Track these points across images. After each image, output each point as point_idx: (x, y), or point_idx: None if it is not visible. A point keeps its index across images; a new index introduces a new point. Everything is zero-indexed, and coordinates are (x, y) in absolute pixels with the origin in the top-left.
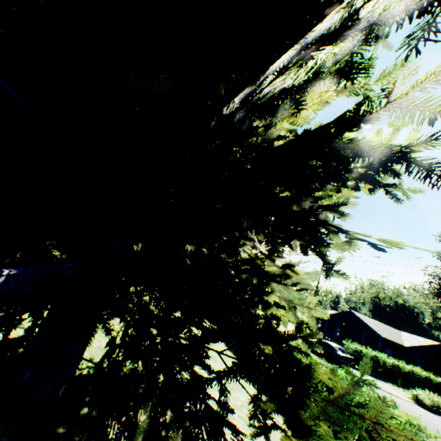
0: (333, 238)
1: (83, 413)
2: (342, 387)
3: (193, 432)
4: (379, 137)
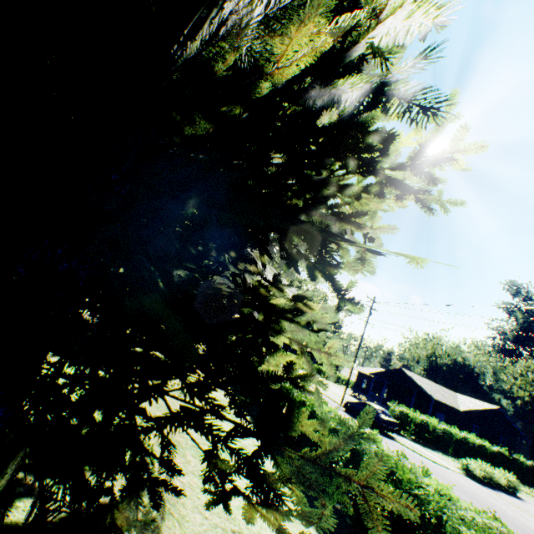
0: (343, 255)
1: None
2: (330, 442)
3: (49, 491)
4: (418, 135)
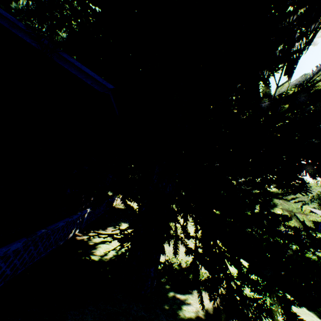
0: None
1: (171, 296)
2: None
3: None
4: None
